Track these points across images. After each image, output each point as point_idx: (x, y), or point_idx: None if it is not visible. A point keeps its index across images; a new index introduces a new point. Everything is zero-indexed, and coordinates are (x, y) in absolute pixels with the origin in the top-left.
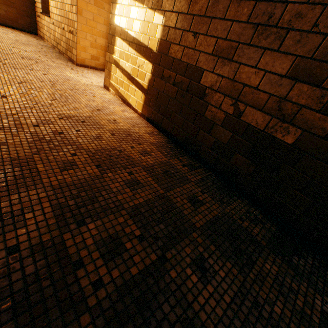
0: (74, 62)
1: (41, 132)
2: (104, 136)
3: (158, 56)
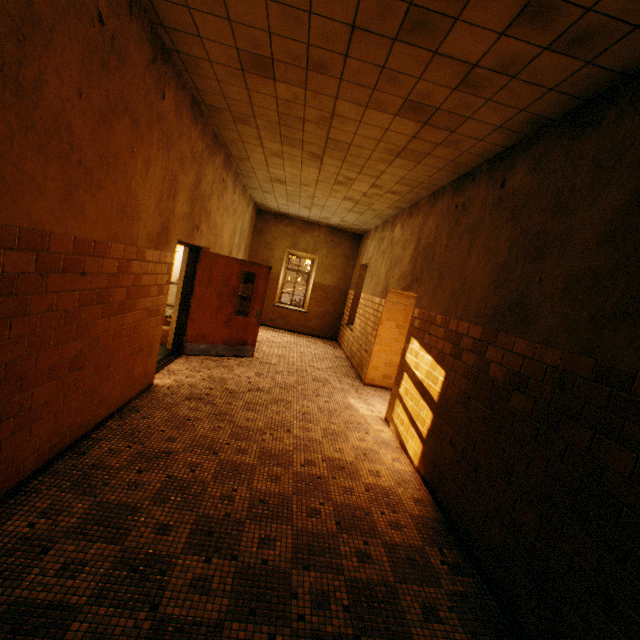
0: (362, 380)
1: (304, 472)
2: (357, 489)
3: (438, 406)
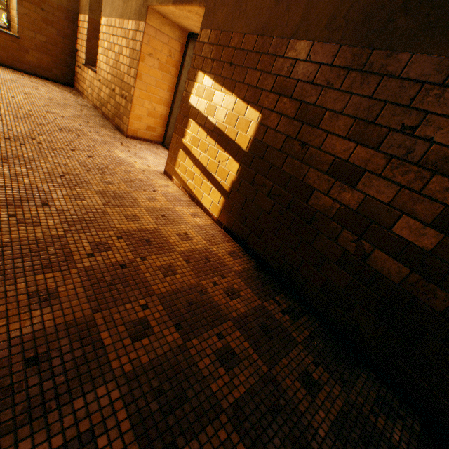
0: (123, 132)
1: (98, 266)
2: (176, 264)
3: (249, 157)
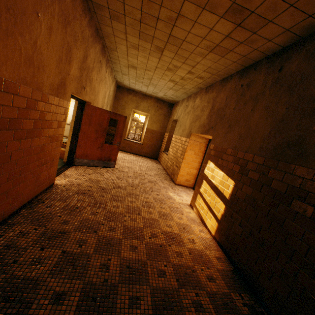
0: (174, 182)
1: (152, 243)
2: (184, 253)
3: (229, 202)
